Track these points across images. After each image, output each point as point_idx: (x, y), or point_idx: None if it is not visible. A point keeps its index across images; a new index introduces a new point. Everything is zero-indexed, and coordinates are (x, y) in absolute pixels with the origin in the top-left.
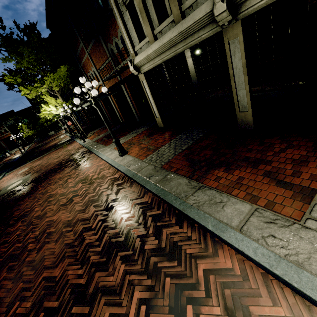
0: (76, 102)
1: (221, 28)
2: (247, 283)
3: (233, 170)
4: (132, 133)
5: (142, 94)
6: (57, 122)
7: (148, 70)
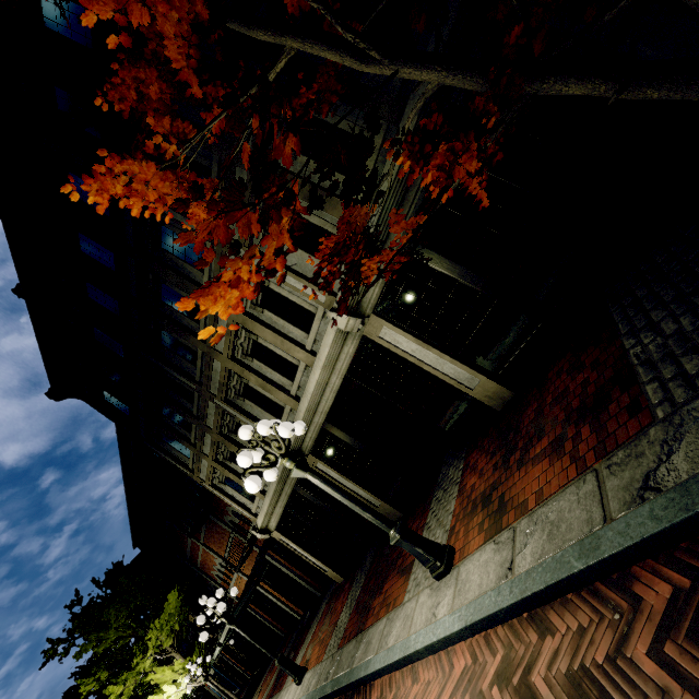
0: (203, 638)
1: None
2: (382, 697)
3: (384, 587)
4: (312, 628)
5: None
6: None
7: (278, 523)
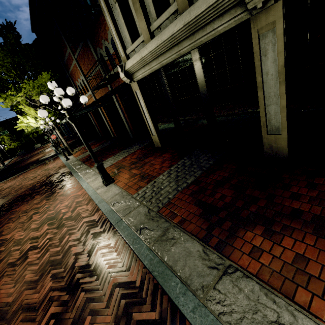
0: (41, 115)
1: (249, 15)
2: None
3: (278, 234)
4: (123, 153)
5: (137, 106)
6: (45, 133)
7: (142, 78)
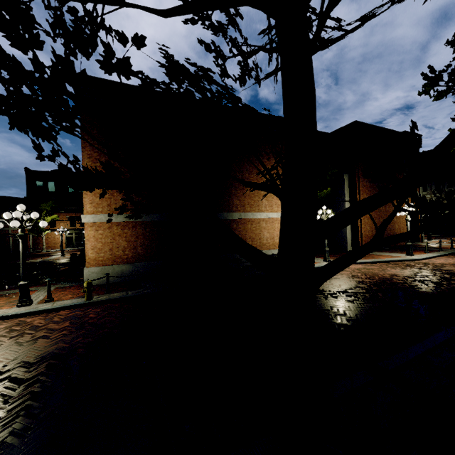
0: None
1: None
2: None
3: None
4: None
5: None
6: None
7: None
